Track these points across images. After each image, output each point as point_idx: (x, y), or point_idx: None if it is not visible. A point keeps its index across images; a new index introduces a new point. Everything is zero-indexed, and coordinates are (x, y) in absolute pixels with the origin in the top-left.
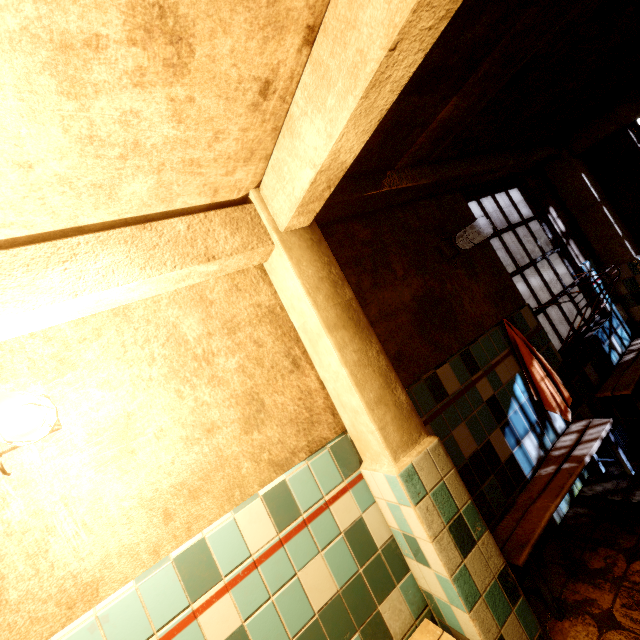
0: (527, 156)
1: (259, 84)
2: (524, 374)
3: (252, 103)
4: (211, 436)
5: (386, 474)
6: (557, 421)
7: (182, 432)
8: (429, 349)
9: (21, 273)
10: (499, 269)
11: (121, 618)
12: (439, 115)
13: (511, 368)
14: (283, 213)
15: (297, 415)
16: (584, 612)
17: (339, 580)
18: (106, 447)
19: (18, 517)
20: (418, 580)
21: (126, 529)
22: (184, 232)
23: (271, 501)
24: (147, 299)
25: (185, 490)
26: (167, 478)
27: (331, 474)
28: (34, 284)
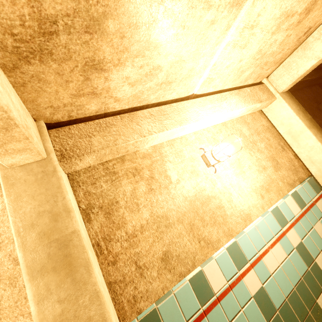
0: None
1: (307, 29)
2: None
3: (299, 37)
4: (265, 170)
5: None
6: None
7: (256, 168)
8: None
9: (216, 102)
10: None
11: (262, 228)
12: None
13: None
14: (284, 84)
15: (290, 167)
16: None
17: None
18: (236, 169)
19: (220, 188)
20: None
21: (251, 198)
22: (250, 92)
23: (294, 197)
24: (229, 120)
25: (264, 188)
26: (257, 183)
27: (311, 191)
28: (221, 106)
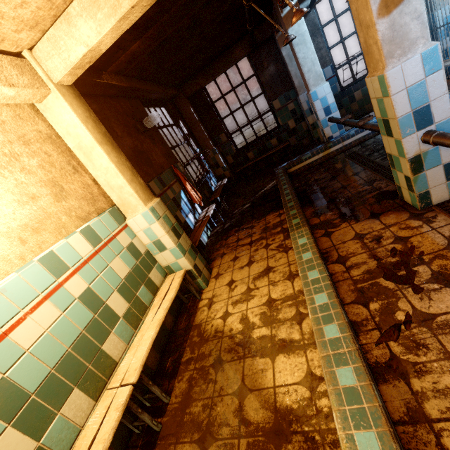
0: (167, 90)
1: None
2: (184, 190)
3: None
4: (35, 201)
5: (142, 213)
6: (199, 209)
7: (14, 197)
8: (143, 174)
9: None
10: (165, 143)
11: (15, 289)
12: (131, 47)
13: (178, 187)
14: (58, 70)
15: (85, 196)
16: (217, 257)
17: (129, 266)
18: None
19: None
20: (162, 263)
21: None
22: None
23: (85, 234)
24: None
25: (29, 228)
26: (14, 221)
27: (112, 223)
28: None
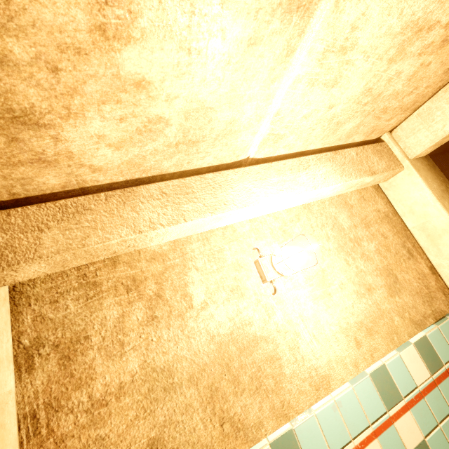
0: None
1: None
2: None
3: (448, 67)
4: (370, 294)
5: None
6: None
7: (353, 287)
8: None
9: (289, 173)
10: None
11: (348, 407)
12: None
13: None
14: (420, 145)
15: (420, 290)
16: None
17: None
18: (315, 288)
19: (280, 322)
20: None
21: (336, 345)
22: (355, 157)
23: (420, 349)
24: (317, 200)
25: (363, 327)
26: (351, 316)
27: None
28: (296, 180)
